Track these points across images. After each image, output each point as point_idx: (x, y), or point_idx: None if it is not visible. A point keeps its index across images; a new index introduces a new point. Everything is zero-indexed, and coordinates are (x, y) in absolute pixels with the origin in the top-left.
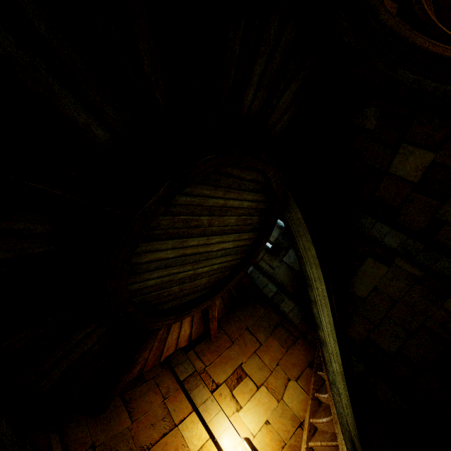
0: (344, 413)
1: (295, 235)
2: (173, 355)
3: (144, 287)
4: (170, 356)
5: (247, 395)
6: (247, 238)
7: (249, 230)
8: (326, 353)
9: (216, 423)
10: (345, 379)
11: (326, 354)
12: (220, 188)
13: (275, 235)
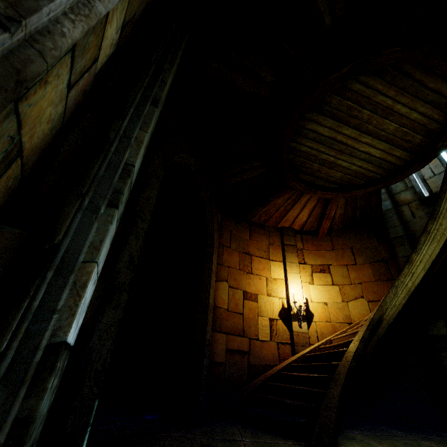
0: (389, 304)
1: None
2: (287, 228)
3: (298, 150)
4: (284, 228)
5: (322, 282)
6: (398, 156)
7: (404, 148)
8: (407, 269)
9: (292, 276)
10: (410, 298)
11: (406, 270)
12: (394, 87)
13: None
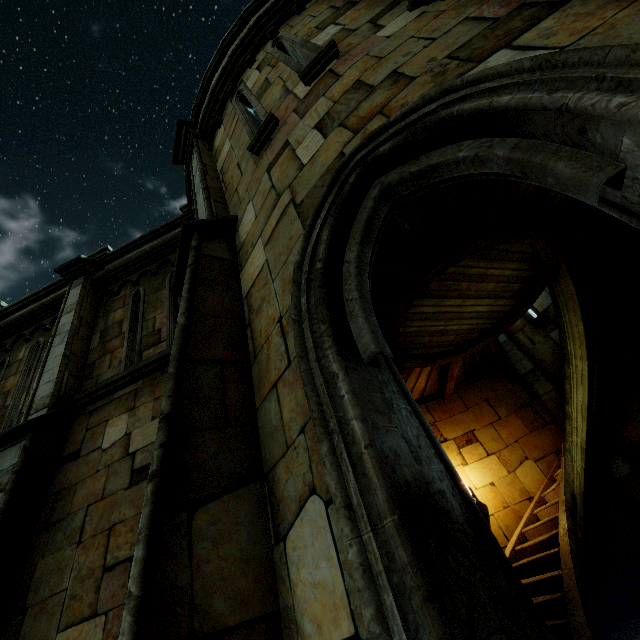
0: (572, 474)
1: (561, 308)
2: None
3: (406, 332)
4: None
5: (475, 457)
6: (503, 304)
7: (506, 297)
8: (569, 426)
9: None
10: (586, 455)
11: (568, 427)
12: (484, 260)
13: (545, 304)
